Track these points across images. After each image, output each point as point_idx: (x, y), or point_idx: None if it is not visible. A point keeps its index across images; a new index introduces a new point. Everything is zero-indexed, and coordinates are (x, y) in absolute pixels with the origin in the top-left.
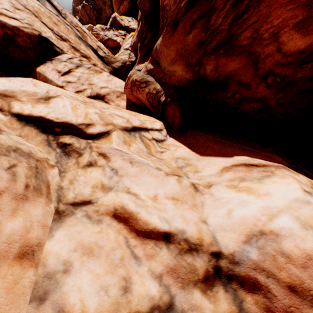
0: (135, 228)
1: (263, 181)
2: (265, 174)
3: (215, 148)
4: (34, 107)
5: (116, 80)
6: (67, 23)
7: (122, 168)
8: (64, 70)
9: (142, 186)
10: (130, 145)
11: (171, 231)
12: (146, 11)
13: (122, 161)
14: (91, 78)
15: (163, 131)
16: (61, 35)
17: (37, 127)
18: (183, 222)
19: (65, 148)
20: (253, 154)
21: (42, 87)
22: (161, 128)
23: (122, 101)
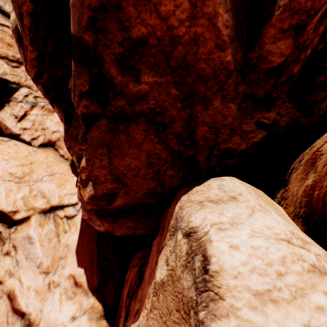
0: (14, 306)
1: (67, 300)
2: (71, 296)
3: (82, 249)
4: None
5: None
6: None
7: (21, 261)
8: (20, 113)
9: (27, 277)
10: (44, 226)
11: (26, 312)
12: None
13: (23, 255)
14: (44, 120)
15: (78, 205)
16: (18, 58)
17: None
18: (33, 308)
19: None
20: (89, 268)
21: None
22: (77, 202)
23: None
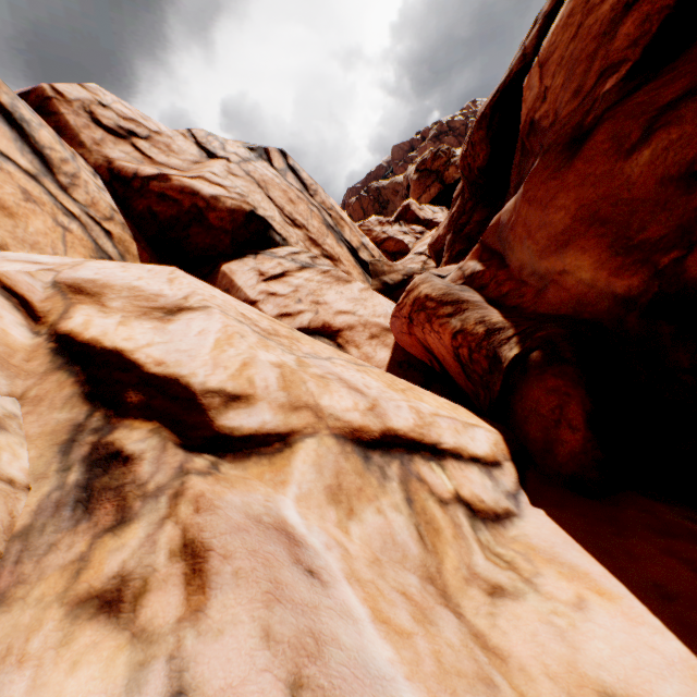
0: None
1: None
2: None
3: None
4: (125, 324)
5: (378, 300)
6: (314, 203)
7: None
8: (273, 271)
9: None
10: (353, 508)
11: None
12: (476, 168)
13: (255, 649)
14: (322, 290)
15: (501, 471)
16: (295, 218)
17: (84, 379)
18: None
19: (102, 473)
20: None
21: (183, 286)
22: (493, 456)
23: (381, 348)
